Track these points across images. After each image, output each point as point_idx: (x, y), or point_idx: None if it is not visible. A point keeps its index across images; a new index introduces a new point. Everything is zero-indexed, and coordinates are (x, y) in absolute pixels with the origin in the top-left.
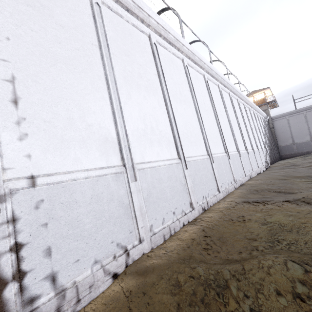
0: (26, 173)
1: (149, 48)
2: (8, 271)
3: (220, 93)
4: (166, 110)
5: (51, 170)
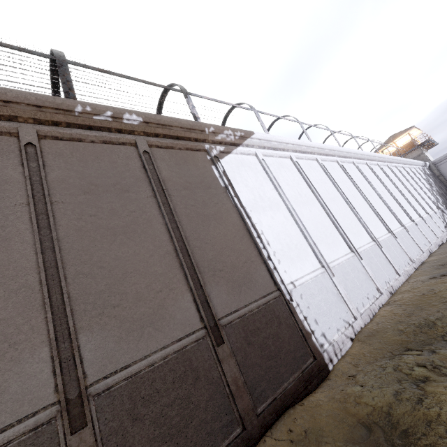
0: (289, 281)
1: (294, 167)
2: (308, 329)
3: (358, 169)
4: (326, 213)
5: (295, 277)
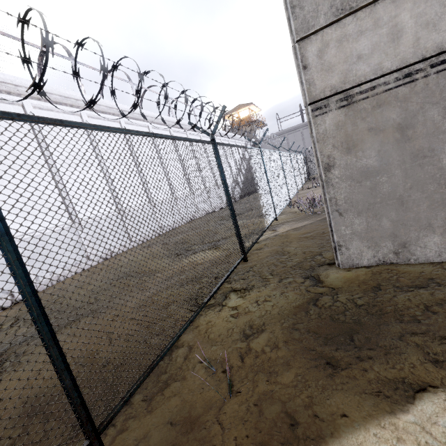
0: None
1: None
2: None
3: None
4: (54, 181)
5: None
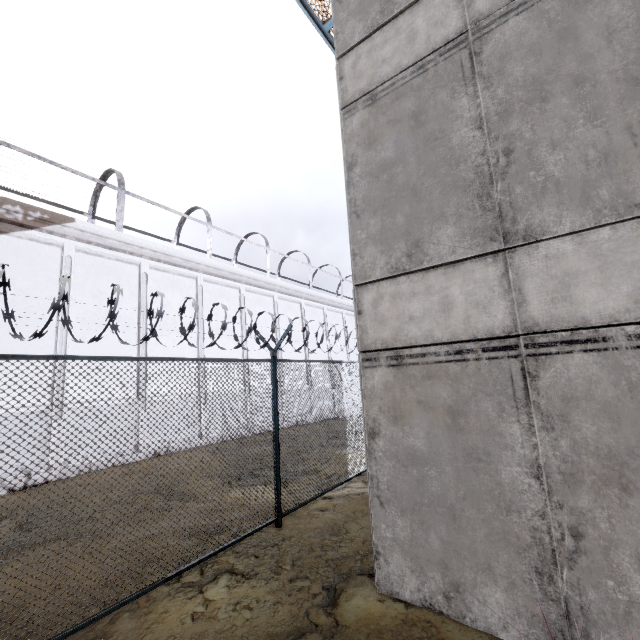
0: None
1: (137, 278)
2: None
3: (274, 307)
4: (138, 346)
5: None
